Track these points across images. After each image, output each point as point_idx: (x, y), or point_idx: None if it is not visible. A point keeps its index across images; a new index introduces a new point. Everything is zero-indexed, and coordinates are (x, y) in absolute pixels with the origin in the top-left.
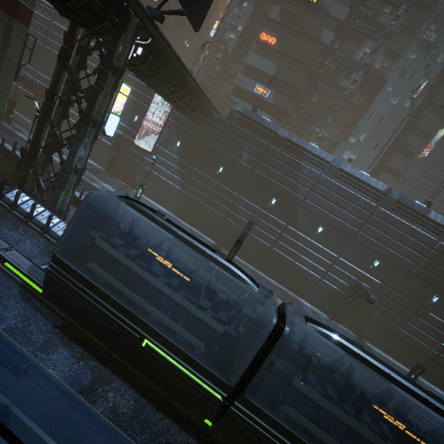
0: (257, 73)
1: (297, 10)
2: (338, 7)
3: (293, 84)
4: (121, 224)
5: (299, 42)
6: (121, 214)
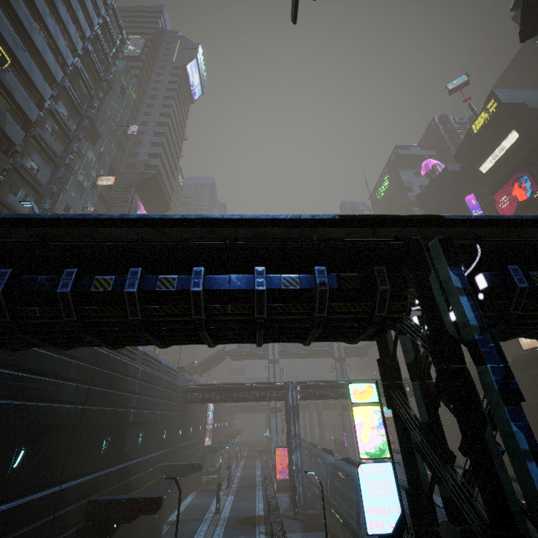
0: None
1: None
2: (25, 96)
3: None
4: None
5: None
6: None
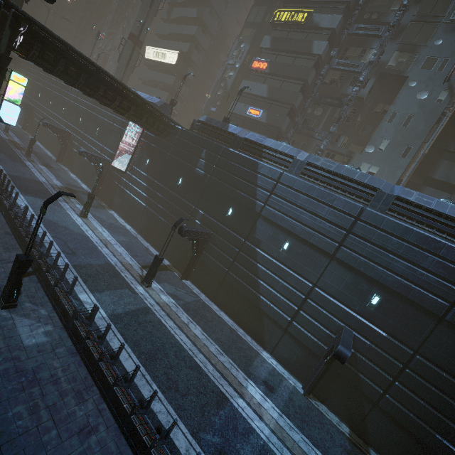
0: (251, 97)
1: (287, 34)
2: (328, 18)
3: (286, 100)
4: (14, 213)
5: (291, 60)
6: (26, 206)
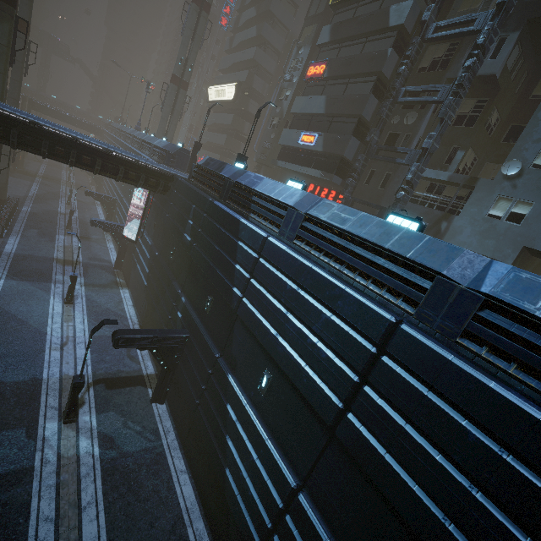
0: (305, 119)
1: (354, 13)
2: None
3: (350, 110)
4: None
5: (358, 49)
6: None
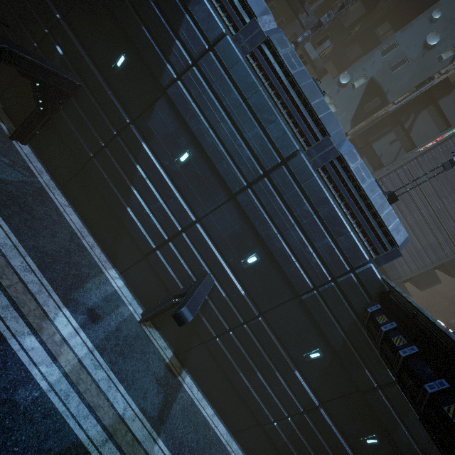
0: None
1: None
2: None
3: None
4: None
5: None
6: None
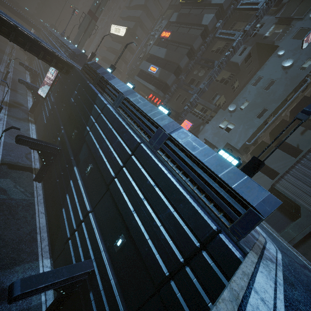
0: (155, 58)
1: (190, 11)
2: None
3: (175, 60)
4: None
5: (187, 31)
6: None
